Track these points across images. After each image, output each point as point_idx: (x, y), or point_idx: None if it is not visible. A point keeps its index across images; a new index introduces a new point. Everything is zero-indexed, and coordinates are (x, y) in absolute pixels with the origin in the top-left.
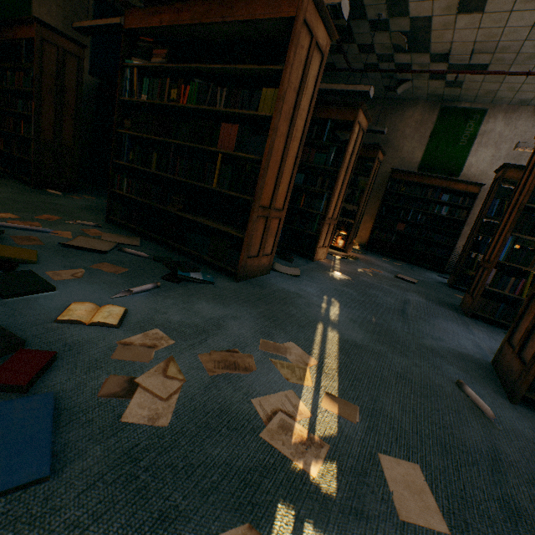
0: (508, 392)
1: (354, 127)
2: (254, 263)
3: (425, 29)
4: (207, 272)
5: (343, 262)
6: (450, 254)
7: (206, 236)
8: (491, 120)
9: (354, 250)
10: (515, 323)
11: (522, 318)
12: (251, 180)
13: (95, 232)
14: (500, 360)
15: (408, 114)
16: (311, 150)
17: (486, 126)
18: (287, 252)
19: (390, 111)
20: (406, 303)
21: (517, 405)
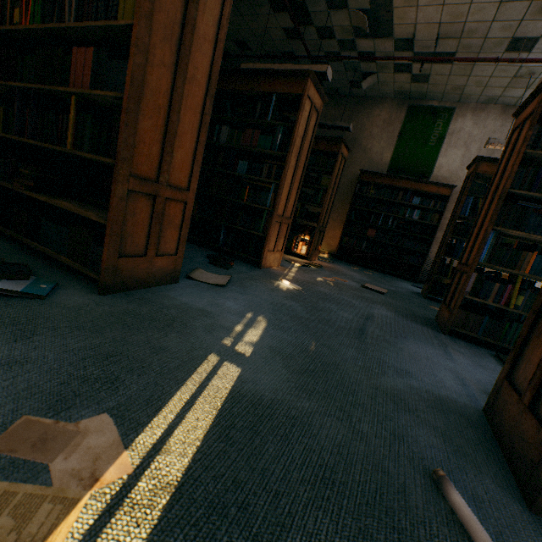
0: (522, 484)
1: (302, 101)
2: (139, 266)
3: (387, 6)
4: (49, 280)
5: (302, 270)
6: (423, 262)
7: (67, 226)
8: (460, 119)
9: (321, 258)
10: (517, 349)
11: (527, 343)
12: (114, 132)
13: None
14: (498, 411)
15: (375, 113)
16: (254, 131)
17: (455, 125)
18: (230, 257)
19: (357, 110)
20: (369, 318)
21: (541, 517)
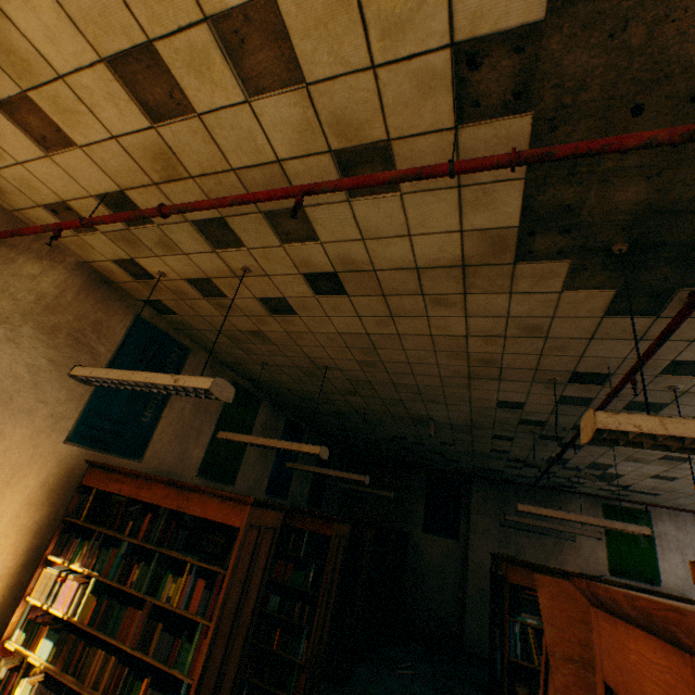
0: None
1: None
2: None
3: (613, 475)
4: None
5: None
6: None
7: None
8: (659, 522)
9: None
10: None
11: None
12: None
13: None
14: None
15: (570, 507)
16: None
17: (658, 527)
18: None
19: (550, 502)
20: None
21: None
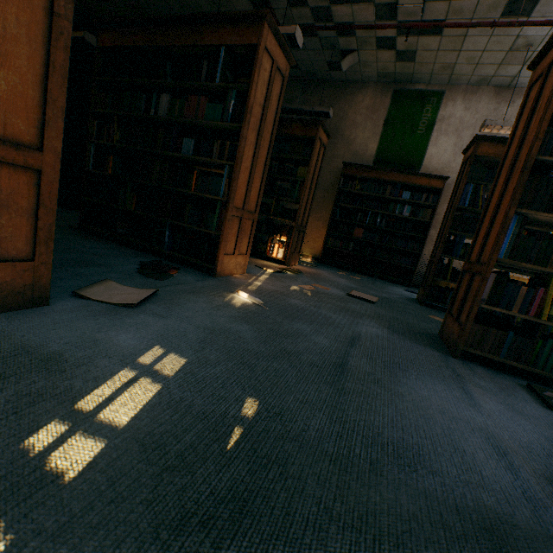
0: None
1: (258, 54)
2: None
3: None
4: None
5: (274, 278)
6: (416, 263)
7: None
8: (450, 104)
9: (302, 263)
10: None
11: None
12: None
13: None
14: None
15: (358, 99)
16: (201, 98)
17: (445, 111)
18: (177, 264)
19: (338, 96)
20: (353, 342)
21: None
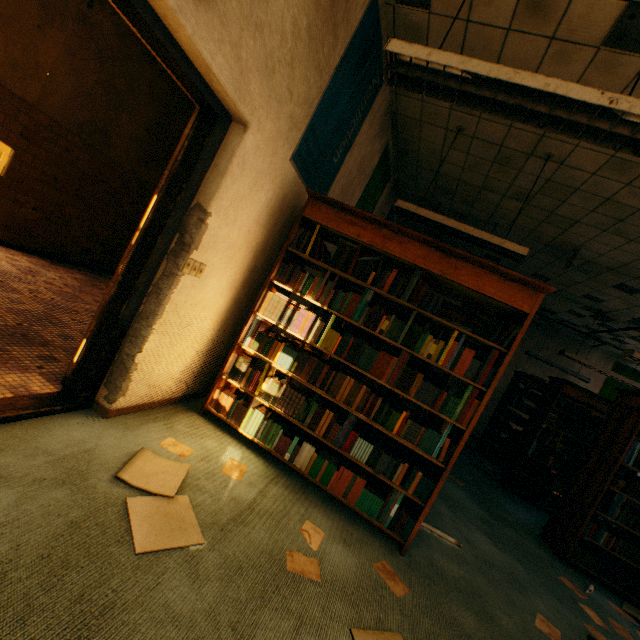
0: None
1: None
2: None
3: None
4: None
5: None
6: None
7: None
8: None
9: None
10: None
11: None
12: None
13: (622, 612)
14: None
15: (585, 357)
16: None
17: None
18: None
19: (569, 348)
20: None
21: None
